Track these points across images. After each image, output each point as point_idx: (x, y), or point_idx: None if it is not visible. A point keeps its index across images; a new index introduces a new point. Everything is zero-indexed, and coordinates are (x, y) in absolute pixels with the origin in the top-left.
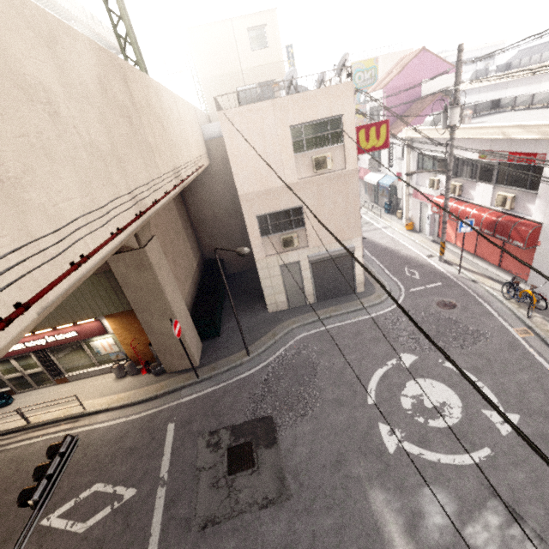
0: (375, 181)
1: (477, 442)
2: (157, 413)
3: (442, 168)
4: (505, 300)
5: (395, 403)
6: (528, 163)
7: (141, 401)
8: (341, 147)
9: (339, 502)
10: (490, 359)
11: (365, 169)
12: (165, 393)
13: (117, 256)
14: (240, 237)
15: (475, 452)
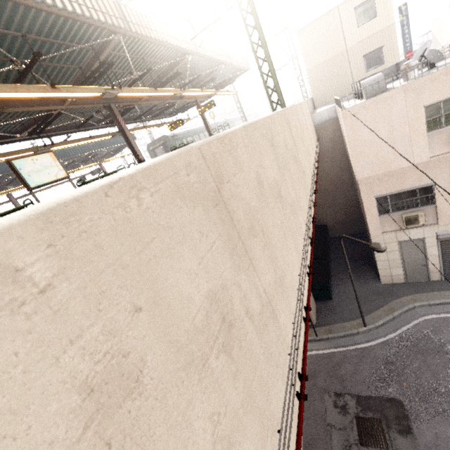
0: None
1: None
2: None
3: None
4: None
5: None
6: None
7: None
8: None
9: None
10: None
11: None
12: None
13: None
14: (344, 205)
15: None
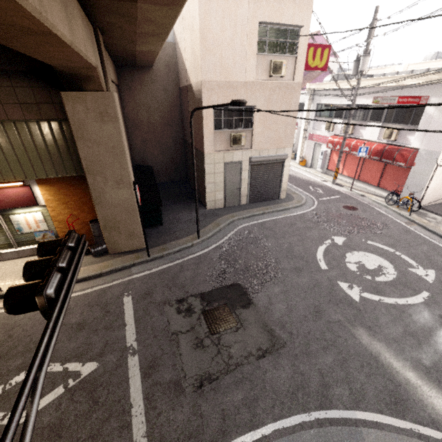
0: None
1: (416, 288)
2: (106, 288)
3: (338, 114)
4: (389, 206)
5: (344, 268)
6: (414, 104)
7: (81, 280)
8: (294, 59)
9: (331, 342)
10: (397, 239)
11: None
12: (111, 271)
13: (77, 95)
14: (171, 147)
15: (418, 295)
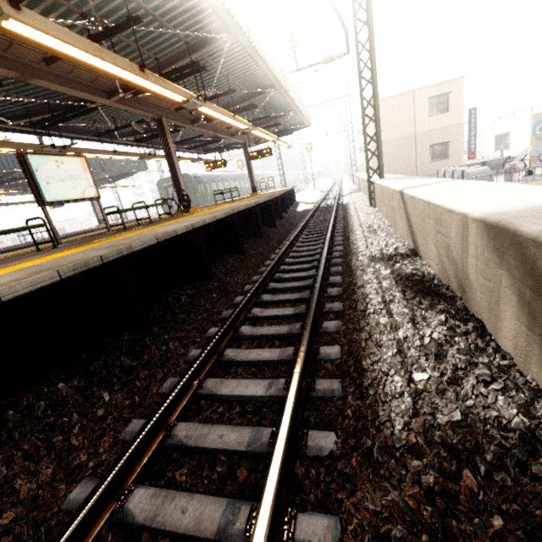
0: None
1: None
2: None
3: None
4: None
5: None
6: None
7: None
8: None
9: None
10: None
11: None
12: None
13: None
14: None
15: None
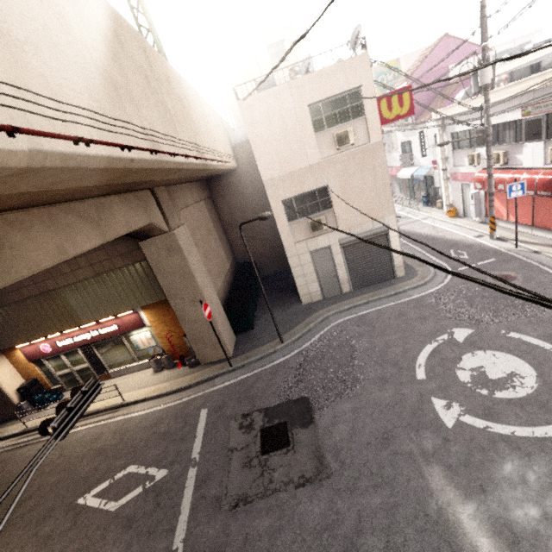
0: (408, 175)
1: None
2: (191, 400)
3: (480, 140)
4: None
5: (450, 377)
6: None
7: (175, 391)
8: (363, 120)
9: (388, 480)
10: None
11: (397, 167)
12: (198, 382)
13: (149, 241)
14: (271, 238)
15: None
